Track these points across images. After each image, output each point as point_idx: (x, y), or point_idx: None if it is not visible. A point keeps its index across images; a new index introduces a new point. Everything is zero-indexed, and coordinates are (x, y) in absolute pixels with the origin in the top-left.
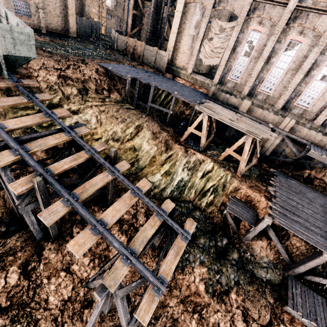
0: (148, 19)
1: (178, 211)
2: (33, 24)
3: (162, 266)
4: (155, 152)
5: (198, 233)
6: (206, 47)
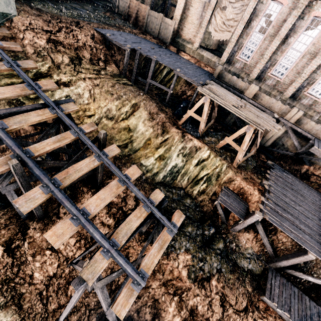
0: None
1: (167, 202)
2: None
3: (144, 260)
4: (150, 134)
5: (186, 221)
6: (217, 18)
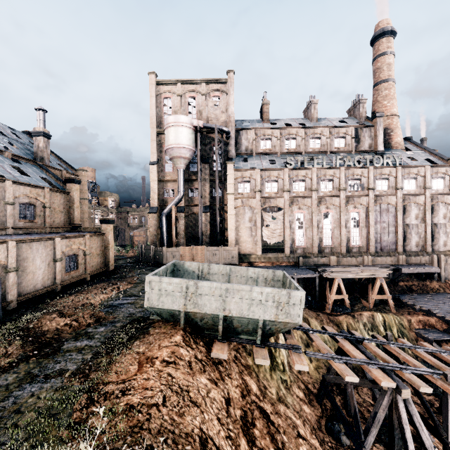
0: (184, 225)
1: None
2: (78, 275)
3: None
4: None
5: None
6: (266, 232)
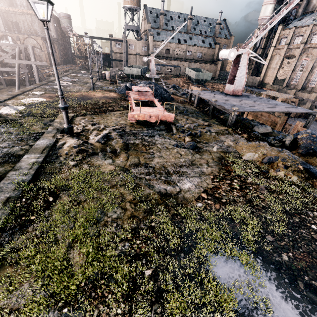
0: (255, 65)
1: None
2: None
3: None
4: None
5: None
6: (280, 72)
